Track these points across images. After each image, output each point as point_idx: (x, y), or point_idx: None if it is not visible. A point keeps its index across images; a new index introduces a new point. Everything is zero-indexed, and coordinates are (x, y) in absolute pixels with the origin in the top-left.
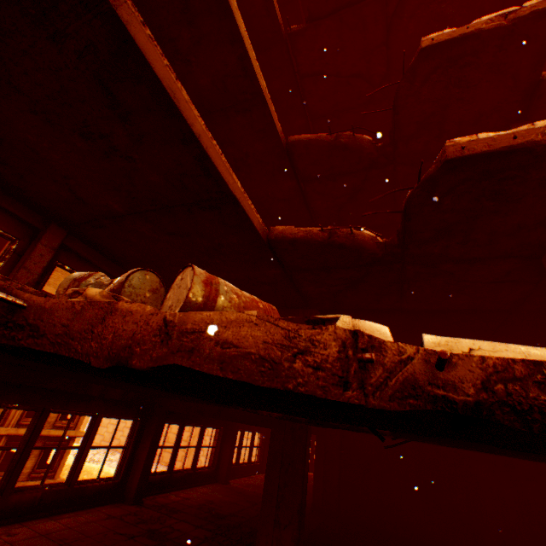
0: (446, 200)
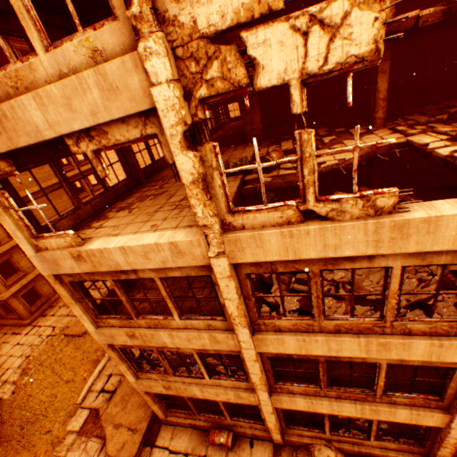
0: None
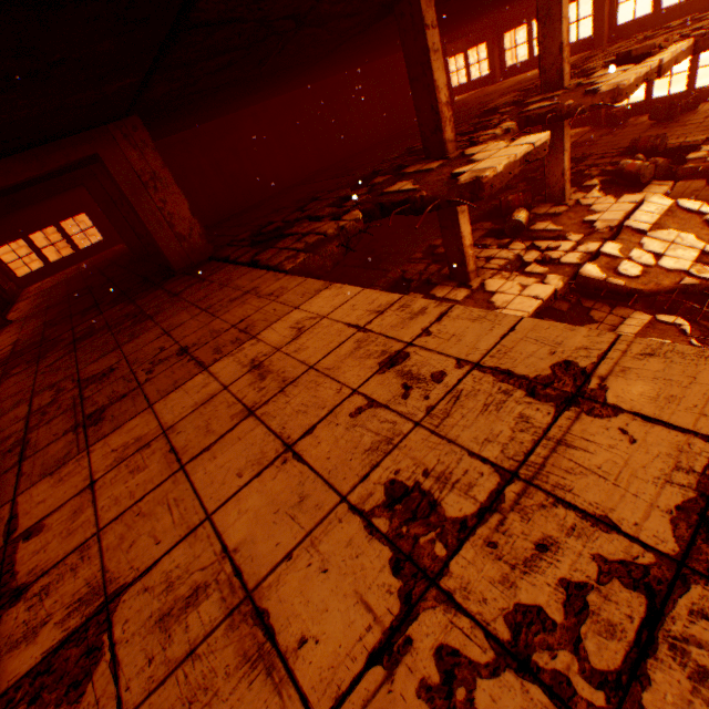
0: None
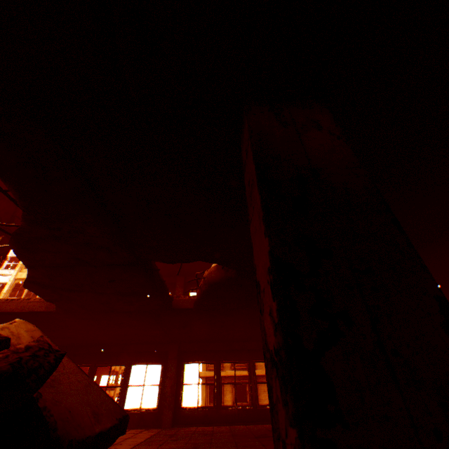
0: None
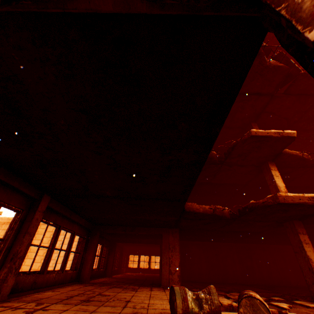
0: (268, 209)
